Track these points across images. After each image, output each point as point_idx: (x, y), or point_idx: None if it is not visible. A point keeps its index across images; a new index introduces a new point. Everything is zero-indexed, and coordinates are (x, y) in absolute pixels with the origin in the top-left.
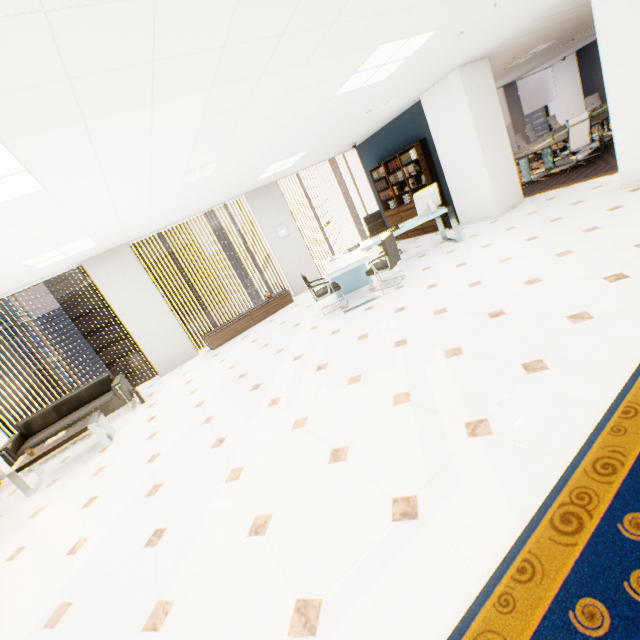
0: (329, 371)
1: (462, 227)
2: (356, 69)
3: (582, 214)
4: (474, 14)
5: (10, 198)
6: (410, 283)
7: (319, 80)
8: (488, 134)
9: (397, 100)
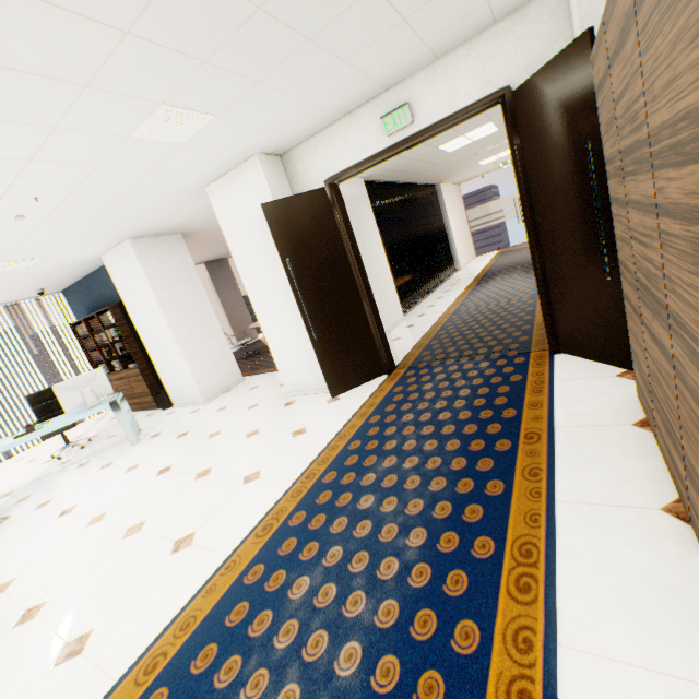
0: None
1: (173, 410)
2: None
3: (233, 433)
4: None
5: None
6: None
7: None
8: (184, 311)
9: (41, 260)
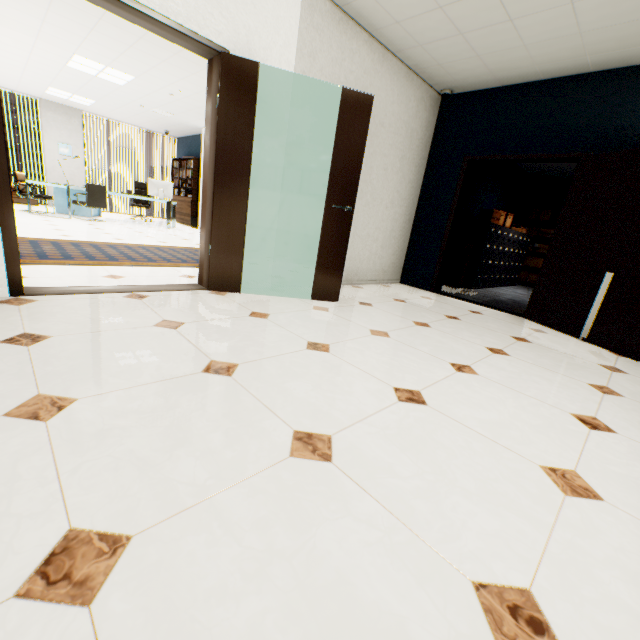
0: None
1: (196, 229)
2: (69, 58)
3: None
4: (167, 87)
5: None
6: (94, 222)
7: (29, 43)
8: None
9: (173, 116)
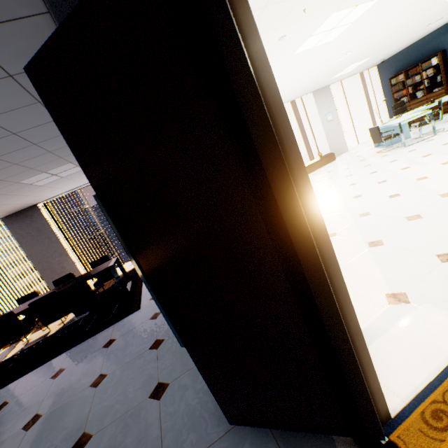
0: (438, 154)
1: None
2: None
3: None
4: None
5: (322, 43)
6: None
7: None
8: None
9: (444, 18)
